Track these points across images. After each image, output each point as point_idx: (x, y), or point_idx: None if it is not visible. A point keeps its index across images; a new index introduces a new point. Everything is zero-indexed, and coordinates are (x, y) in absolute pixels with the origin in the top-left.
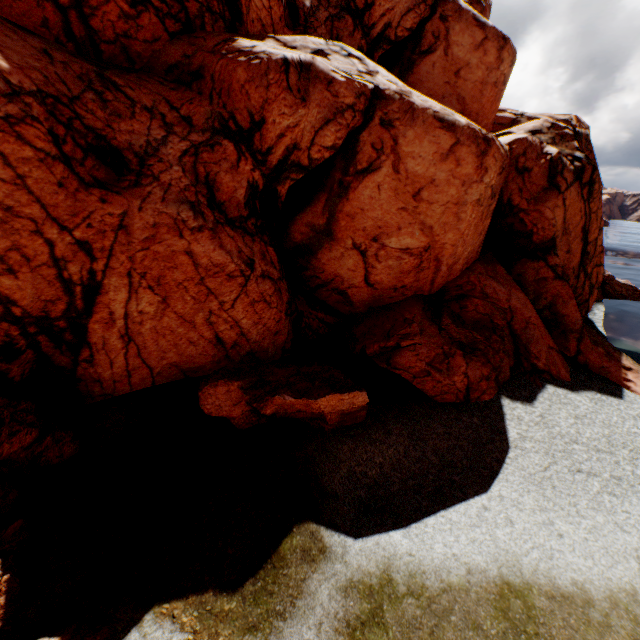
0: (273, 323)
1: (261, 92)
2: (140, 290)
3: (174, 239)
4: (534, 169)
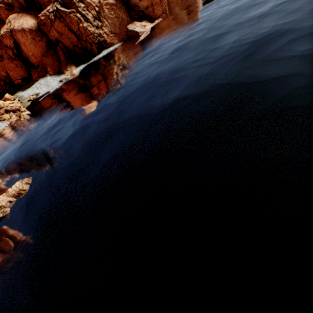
0: (24, 73)
1: (3, 41)
2: (11, 72)
3: (9, 65)
4: (46, 22)
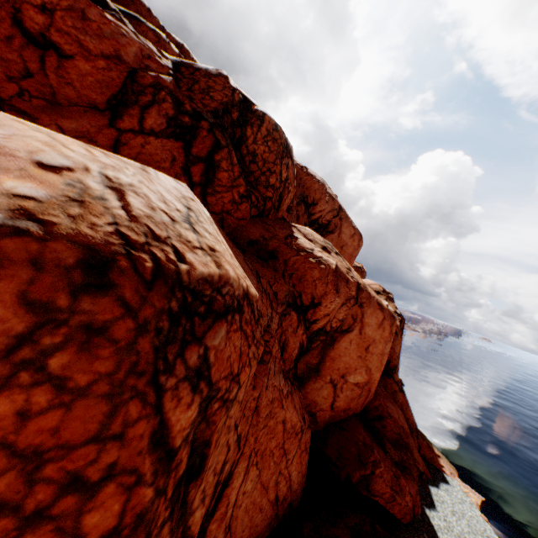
0: (304, 467)
1: (324, 286)
2: (250, 468)
3: (280, 410)
4: None
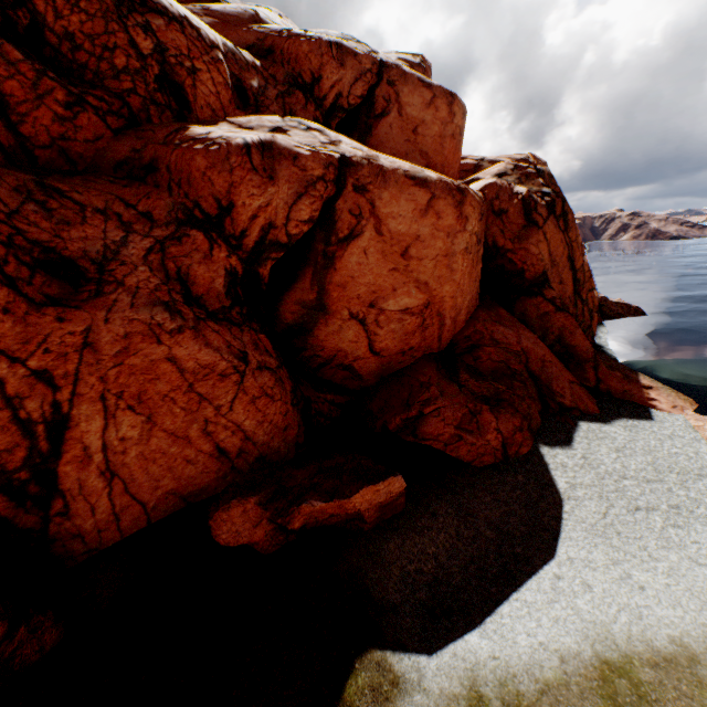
0: (280, 418)
1: (225, 177)
2: (118, 413)
3: (151, 347)
4: (510, 210)
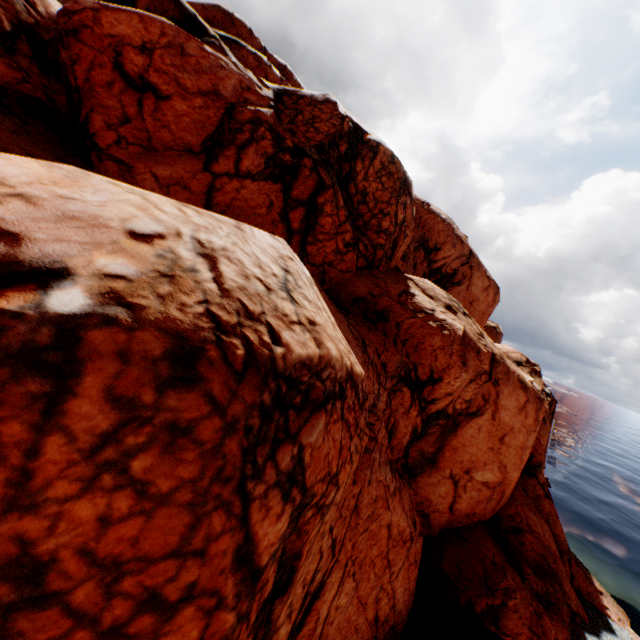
0: (412, 583)
1: (446, 358)
2: (345, 579)
3: (384, 512)
4: None
